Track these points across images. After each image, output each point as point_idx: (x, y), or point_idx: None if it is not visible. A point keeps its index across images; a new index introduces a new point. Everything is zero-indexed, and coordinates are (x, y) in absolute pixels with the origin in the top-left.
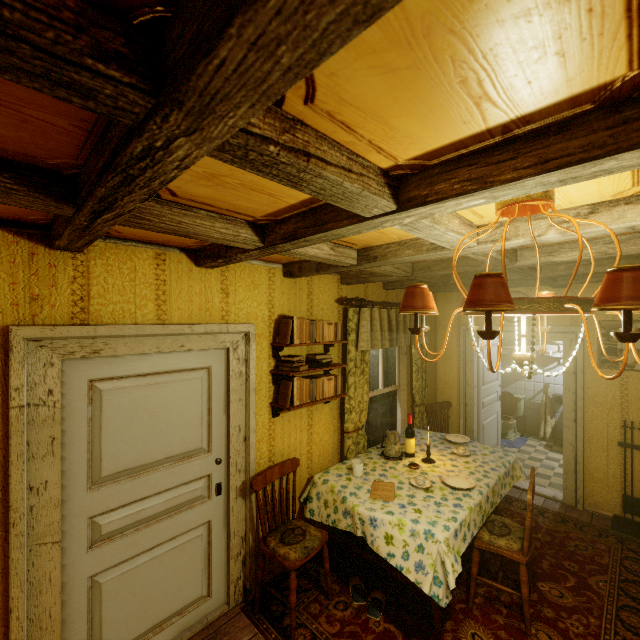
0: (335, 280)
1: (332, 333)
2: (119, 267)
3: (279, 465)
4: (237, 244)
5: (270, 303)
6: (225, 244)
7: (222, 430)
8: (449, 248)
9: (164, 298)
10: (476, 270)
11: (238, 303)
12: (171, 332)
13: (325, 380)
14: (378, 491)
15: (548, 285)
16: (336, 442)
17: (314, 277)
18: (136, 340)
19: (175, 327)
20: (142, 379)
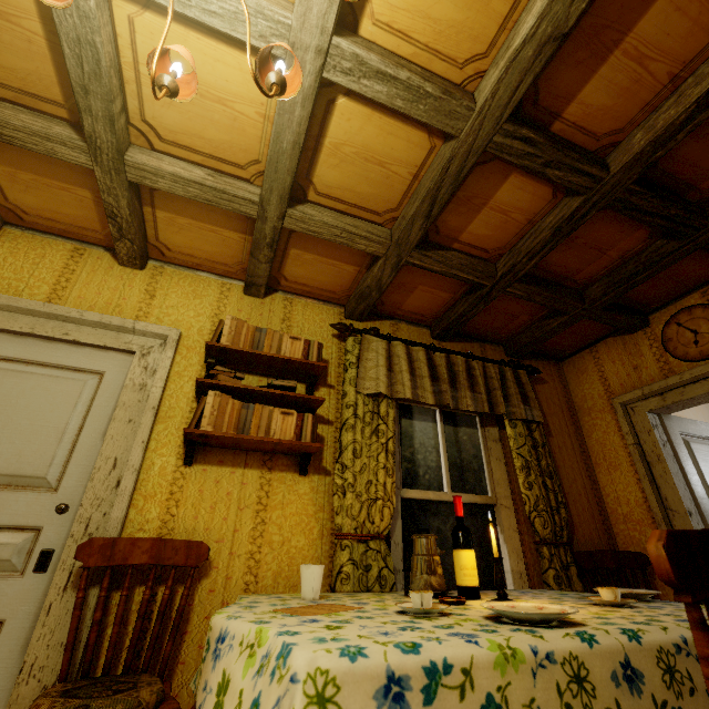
0: (334, 312)
1: (299, 351)
2: (27, 252)
3: (155, 538)
4: (63, 151)
5: (216, 317)
6: (55, 156)
7: (90, 462)
8: (274, 54)
9: (66, 285)
10: (444, 168)
11: (166, 308)
12: (52, 312)
13: (276, 412)
14: (305, 608)
15: (707, 242)
16: (324, 560)
17: (296, 303)
18: (9, 315)
19: (60, 308)
20: (2, 363)
